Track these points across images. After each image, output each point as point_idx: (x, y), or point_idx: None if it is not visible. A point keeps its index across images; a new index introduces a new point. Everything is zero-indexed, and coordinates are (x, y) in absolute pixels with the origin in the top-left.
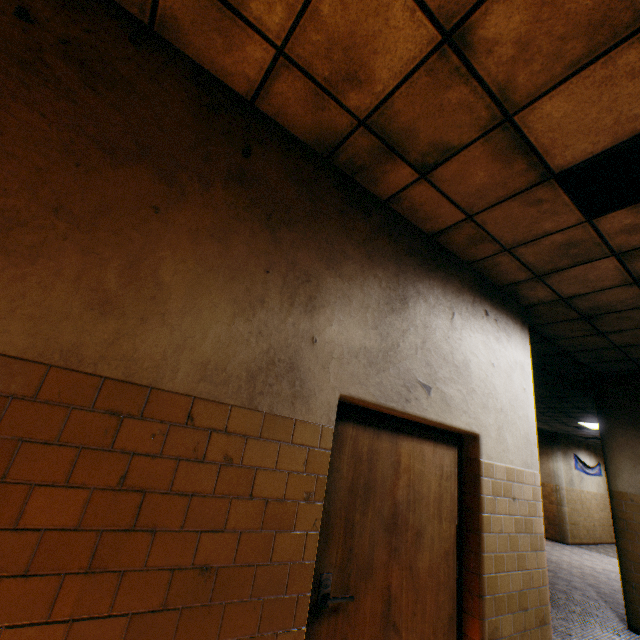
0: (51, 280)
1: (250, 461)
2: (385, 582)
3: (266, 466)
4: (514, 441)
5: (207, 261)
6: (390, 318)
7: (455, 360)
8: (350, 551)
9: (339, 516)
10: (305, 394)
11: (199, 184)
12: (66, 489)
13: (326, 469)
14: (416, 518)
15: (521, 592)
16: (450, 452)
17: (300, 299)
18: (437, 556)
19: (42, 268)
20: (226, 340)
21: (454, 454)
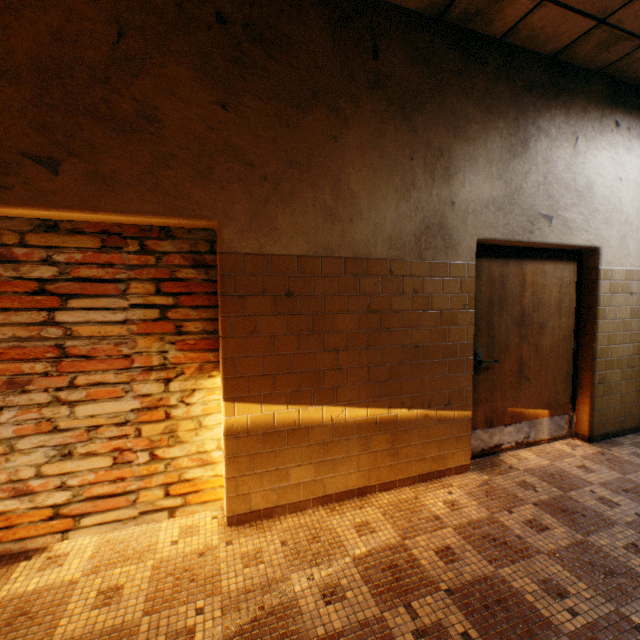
0: (304, 210)
1: (427, 291)
2: (517, 355)
3: (436, 293)
4: (637, 247)
5: (373, 166)
6: (512, 165)
7: (577, 186)
8: (492, 338)
9: (482, 319)
10: (452, 244)
11: (352, 105)
12: (347, 314)
13: (473, 290)
14: (539, 316)
15: (630, 357)
16: (569, 267)
17: (438, 173)
18: (557, 339)
19: (298, 204)
20: (397, 220)
21: (573, 268)
